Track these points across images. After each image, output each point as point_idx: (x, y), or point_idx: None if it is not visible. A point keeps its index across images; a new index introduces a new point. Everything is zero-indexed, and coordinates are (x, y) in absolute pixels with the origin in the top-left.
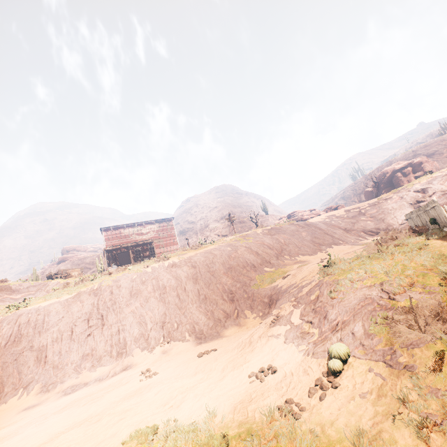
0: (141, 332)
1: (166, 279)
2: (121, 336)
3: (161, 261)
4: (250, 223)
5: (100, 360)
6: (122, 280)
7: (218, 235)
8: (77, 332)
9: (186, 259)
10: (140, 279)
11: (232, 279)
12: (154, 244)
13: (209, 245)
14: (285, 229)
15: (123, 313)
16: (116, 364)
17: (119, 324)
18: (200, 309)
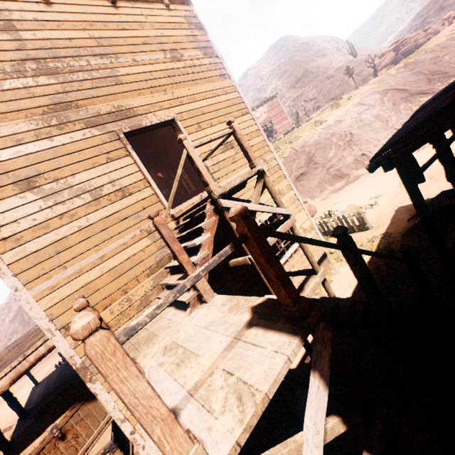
0: (347, 164)
1: (342, 131)
2: (335, 169)
3: (322, 124)
4: (340, 75)
5: (331, 182)
6: (308, 142)
7: (305, 101)
8: (305, 174)
9: (344, 115)
10: (322, 137)
11: (395, 116)
12: (269, 124)
13: (348, 101)
14: (422, 60)
15: (327, 158)
16: (346, 179)
17: (329, 164)
18: (381, 141)
